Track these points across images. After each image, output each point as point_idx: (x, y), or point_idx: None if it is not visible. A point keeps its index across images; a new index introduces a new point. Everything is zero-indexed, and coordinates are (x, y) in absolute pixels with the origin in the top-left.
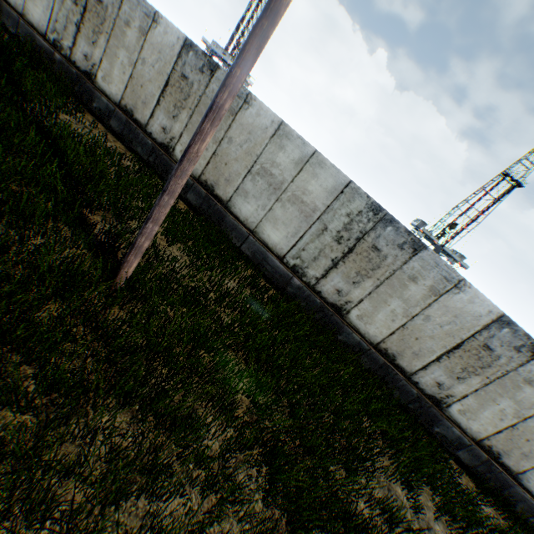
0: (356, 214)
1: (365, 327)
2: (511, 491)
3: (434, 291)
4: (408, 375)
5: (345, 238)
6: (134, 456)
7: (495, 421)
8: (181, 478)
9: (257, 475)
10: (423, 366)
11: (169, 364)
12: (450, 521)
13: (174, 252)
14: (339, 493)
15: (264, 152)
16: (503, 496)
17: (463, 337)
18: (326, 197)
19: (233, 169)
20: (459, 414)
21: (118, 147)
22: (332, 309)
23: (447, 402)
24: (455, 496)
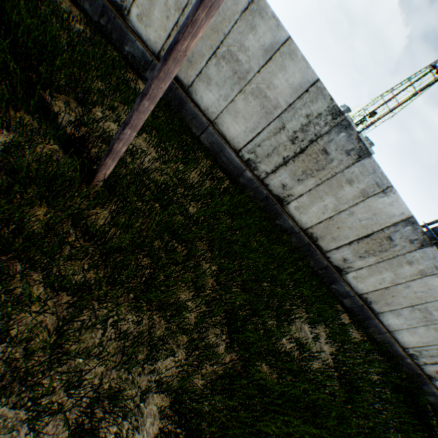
0: (315, 117)
1: (300, 216)
2: (370, 322)
3: (364, 193)
4: (324, 252)
5: (300, 139)
6: (135, 333)
7: (375, 285)
8: (175, 351)
9: (221, 333)
10: (337, 247)
11: (152, 258)
12: (334, 343)
13: (141, 143)
14: (273, 338)
15: (232, 31)
16: (364, 324)
17: (374, 230)
18: (290, 94)
19: (196, 49)
20: (352, 278)
21: (61, 0)
22: (275, 199)
23: (347, 271)
24: (338, 327)
